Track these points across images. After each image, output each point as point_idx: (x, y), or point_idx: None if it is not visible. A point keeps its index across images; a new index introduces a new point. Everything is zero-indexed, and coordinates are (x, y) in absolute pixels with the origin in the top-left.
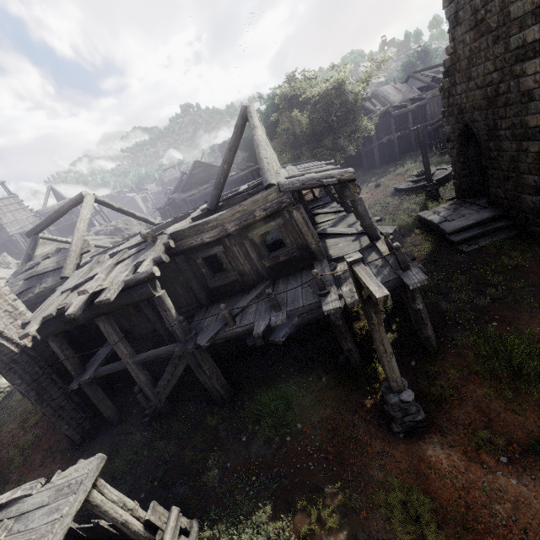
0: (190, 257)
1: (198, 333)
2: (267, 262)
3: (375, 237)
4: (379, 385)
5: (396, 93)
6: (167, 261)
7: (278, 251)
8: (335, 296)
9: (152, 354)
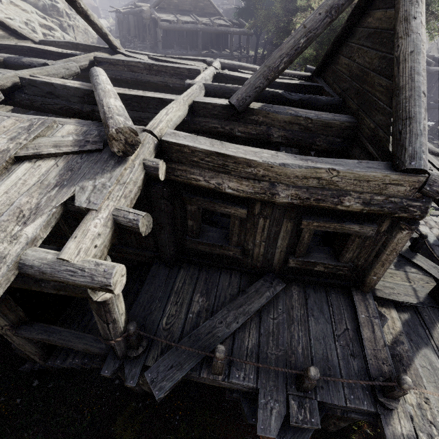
0: (177, 193)
1: (150, 344)
2: (294, 262)
3: None
4: None
5: (426, 40)
6: (146, 233)
7: (317, 251)
8: (409, 426)
9: (55, 342)
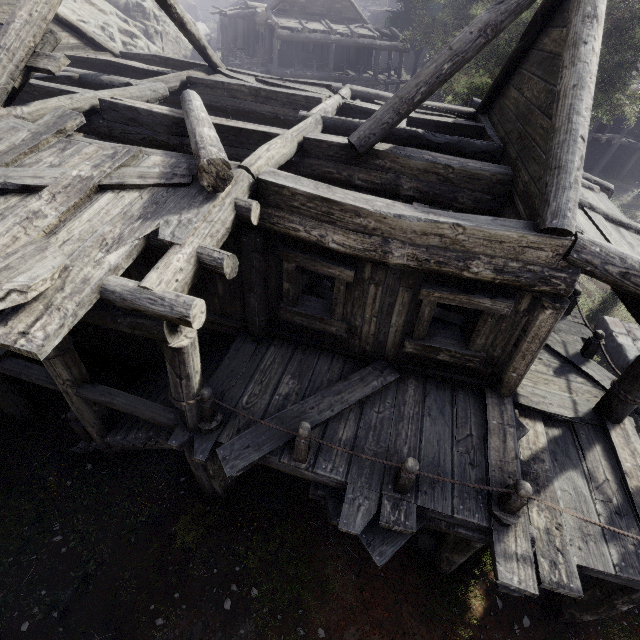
0: (273, 247)
1: (226, 421)
2: (411, 346)
3: (617, 418)
4: (463, 627)
5: None
6: (231, 277)
7: (443, 335)
8: (526, 546)
9: (119, 406)
